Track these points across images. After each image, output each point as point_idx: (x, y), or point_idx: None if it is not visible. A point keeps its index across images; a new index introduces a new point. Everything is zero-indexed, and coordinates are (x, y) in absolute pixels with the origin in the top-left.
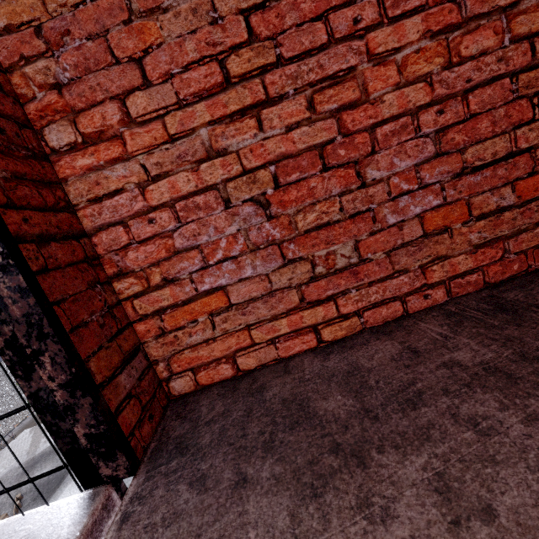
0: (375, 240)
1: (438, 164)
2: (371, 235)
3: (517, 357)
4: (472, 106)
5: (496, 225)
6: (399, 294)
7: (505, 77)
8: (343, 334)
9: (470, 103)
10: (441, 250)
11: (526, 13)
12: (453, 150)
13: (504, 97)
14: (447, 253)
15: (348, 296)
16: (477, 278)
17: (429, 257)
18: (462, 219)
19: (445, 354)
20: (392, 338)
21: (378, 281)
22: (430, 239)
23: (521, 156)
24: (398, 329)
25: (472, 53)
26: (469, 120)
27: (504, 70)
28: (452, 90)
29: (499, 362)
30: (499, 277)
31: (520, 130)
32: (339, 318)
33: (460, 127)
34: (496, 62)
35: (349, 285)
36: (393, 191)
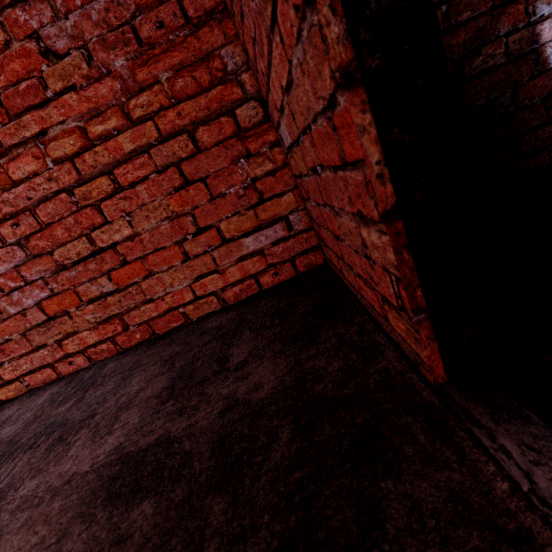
0: (9, 325)
1: (36, 264)
2: (4, 321)
3: (11, 438)
4: (46, 217)
5: (109, 306)
6: (49, 362)
7: (65, 192)
8: (16, 394)
9: (42, 214)
10: (70, 328)
11: (59, 138)
12: (44, 252)
13: (70, 207)
14: (76, 329)
15: (6, 367)
16: (111, 346)
17: (62, 333)
18: (77, 303)
19: (6, 427)
20: (22, 404)
21: (27, 354)
22: (57, 320)
23: (107, 252)
24: (38, 393)
25: (26, 175)
26: (48, 228)
27: (61, 186)
28: (22, 206)
29: (1, 442)
30: (130, 344)
31: (97, 232)
32: (7, 383)
33: (42, 234)
34: (51, 180)
35: (4, 359)
36: (7, 287)
